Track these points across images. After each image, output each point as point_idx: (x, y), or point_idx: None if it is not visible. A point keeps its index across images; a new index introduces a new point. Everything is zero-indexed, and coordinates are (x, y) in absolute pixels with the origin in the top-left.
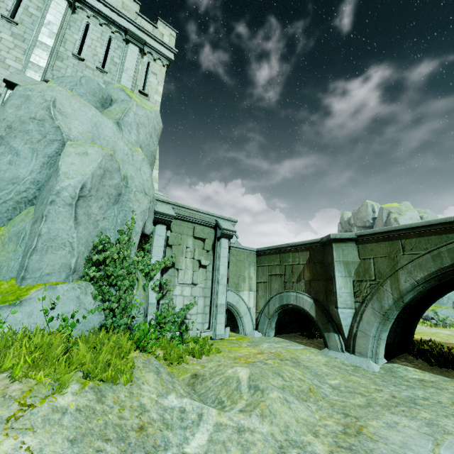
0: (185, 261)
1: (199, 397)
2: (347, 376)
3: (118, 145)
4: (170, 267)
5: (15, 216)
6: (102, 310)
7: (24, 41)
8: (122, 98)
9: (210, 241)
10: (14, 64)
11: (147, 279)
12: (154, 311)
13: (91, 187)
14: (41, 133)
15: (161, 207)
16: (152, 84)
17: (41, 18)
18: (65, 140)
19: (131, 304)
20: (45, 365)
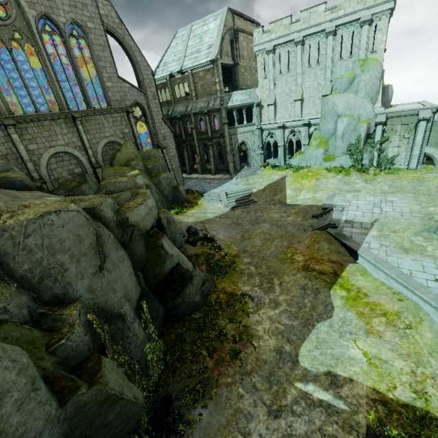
0: (394, 137)
1: (366, 182)
2: (433, 188)
3: (355, 104)
4: (386, 141)
5: (331, 138)
6: (352, 161)
7: (323, 69)
8: (358, 73)
9: (412, 124)
10: (322, 82)
11: (373, 148)
12: (376, 159)
13: (345, 131)
14: (332, 114)
15: (378, 118)
16: (378, 39)
17: (326, 54)
18: (338, 115)
19: (360, 160)
20: (336, 173)
